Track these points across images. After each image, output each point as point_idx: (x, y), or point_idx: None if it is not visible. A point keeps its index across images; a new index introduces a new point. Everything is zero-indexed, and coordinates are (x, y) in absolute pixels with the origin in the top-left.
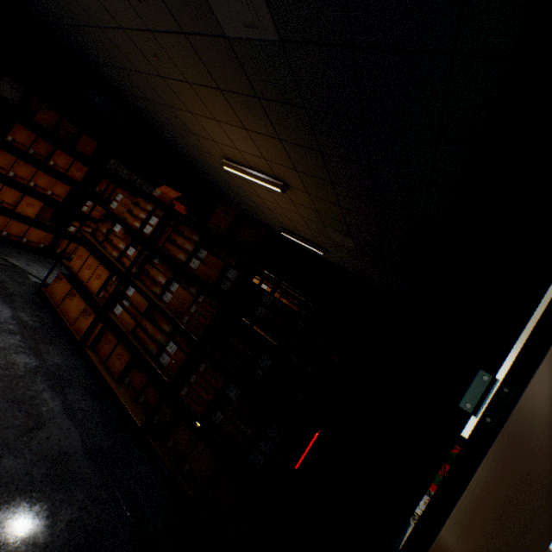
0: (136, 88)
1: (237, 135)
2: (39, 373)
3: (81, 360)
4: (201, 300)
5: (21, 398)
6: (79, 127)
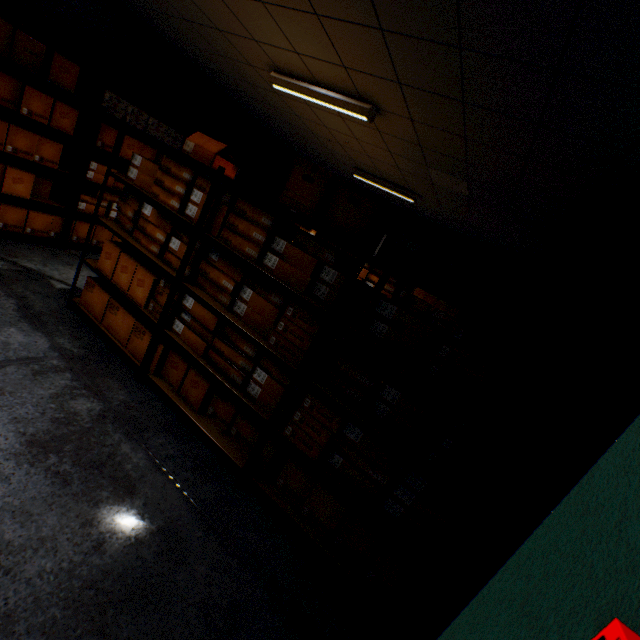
0: None
1: (299, 28)
2: (107, 419)
3: (149, 389)
4: (290, 314)
5: (98, 459)
6: (44, 41)
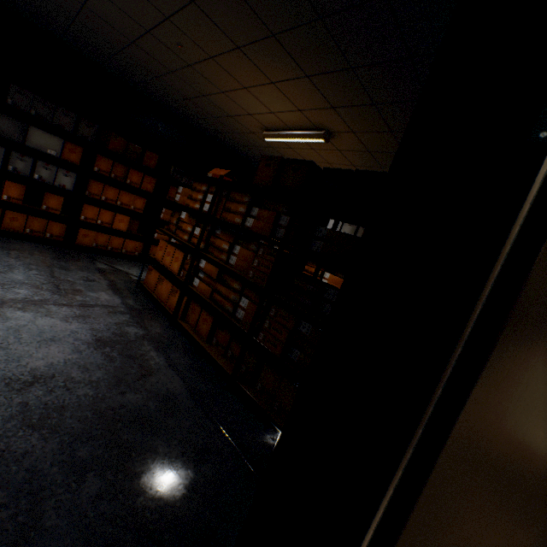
0: (175, 92)
1: (267, 96)
2: (145, 339)
3: (176, 330)
4: (261, 253)
5: (134, 355)
6: (142, 145)
